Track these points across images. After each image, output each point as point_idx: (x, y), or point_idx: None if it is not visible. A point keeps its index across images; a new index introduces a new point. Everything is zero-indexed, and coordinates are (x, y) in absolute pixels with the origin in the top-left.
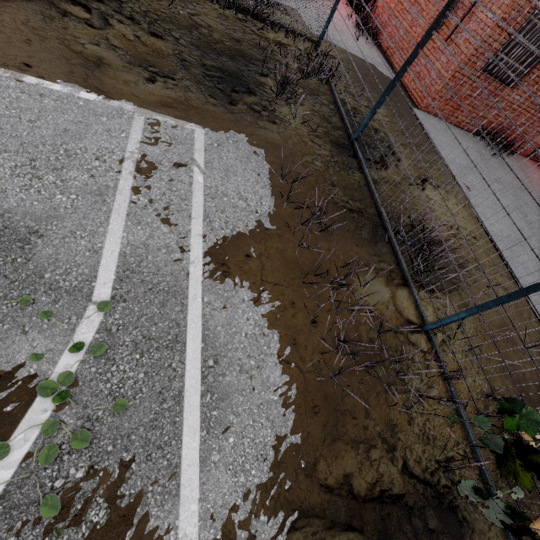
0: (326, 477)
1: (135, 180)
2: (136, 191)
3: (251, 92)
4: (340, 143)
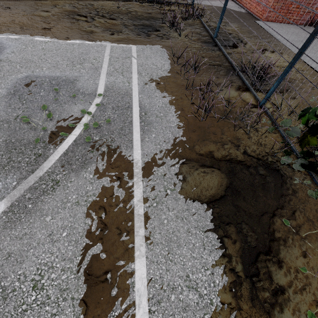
0: (199, 151)
1: (108, 64)
2: (109, 67)
3: (157, 30)
4: (207, 42)
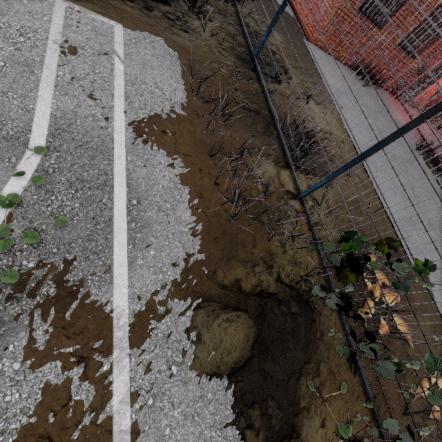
0: (223, 280)
1: (60, 59)
2: (61, 68)
3: (166, 2)
4: (243, 58)
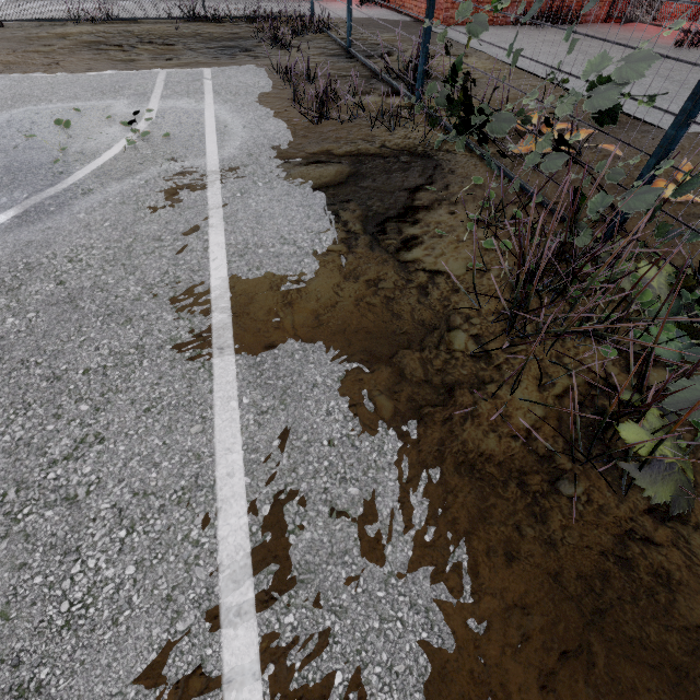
0: (311, 151)
1: (164, 89)
2: (165, 91)
3: (249, 51)
4: (336, 55)
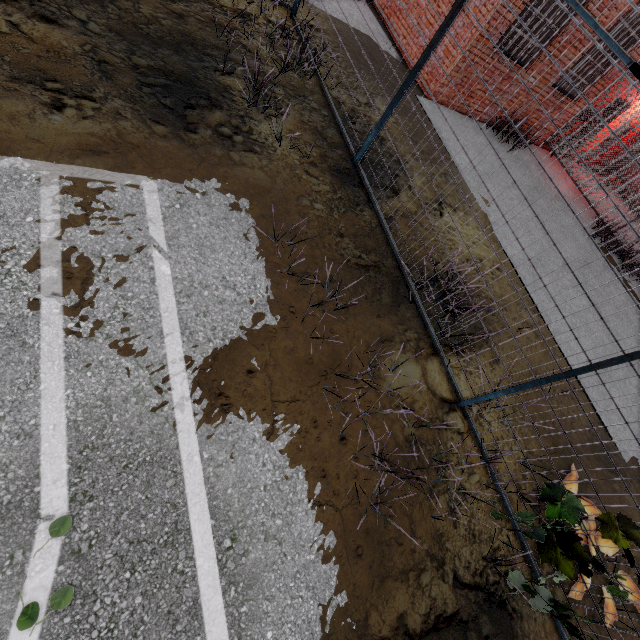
0: (381, 630)
1: (66, 294)
2: (71, 313)
3: (214, 105)
4: (341, 169)
